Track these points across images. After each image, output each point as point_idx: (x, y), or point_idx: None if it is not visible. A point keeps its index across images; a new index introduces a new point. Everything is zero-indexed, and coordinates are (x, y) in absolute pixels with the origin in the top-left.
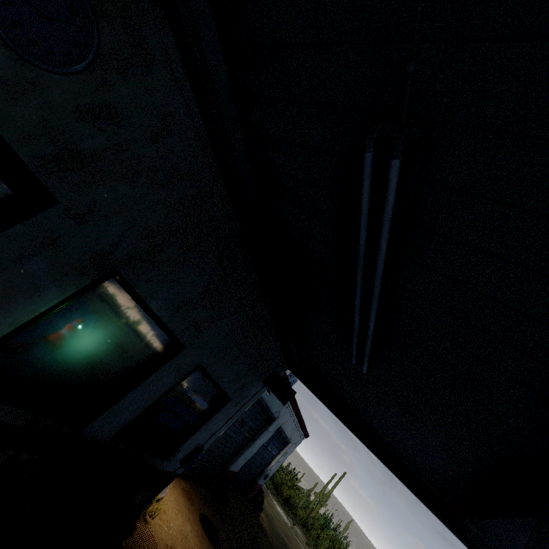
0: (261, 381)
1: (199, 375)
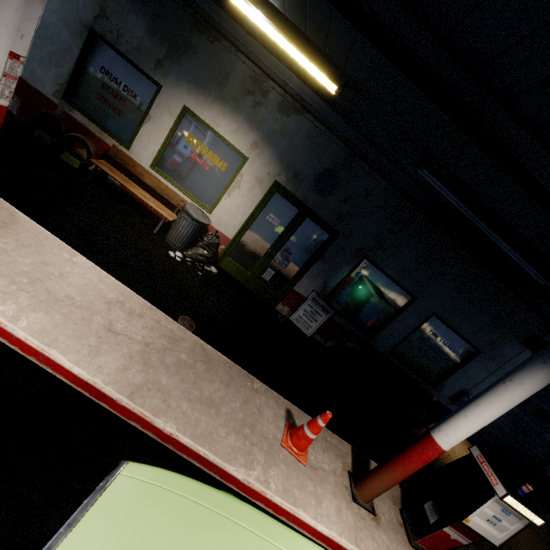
0: (516, 342)
1: (438, 322)
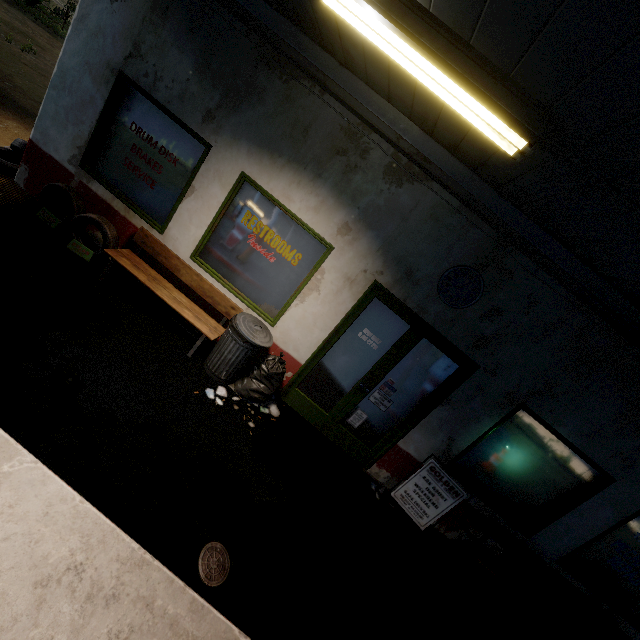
0: None
1: None
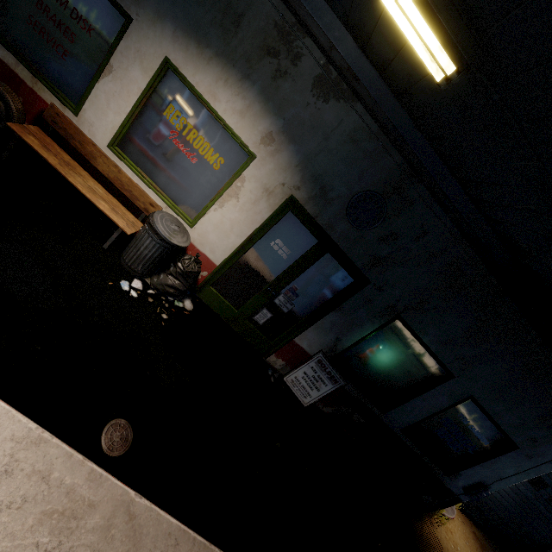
0: None
1: (473, 406)
